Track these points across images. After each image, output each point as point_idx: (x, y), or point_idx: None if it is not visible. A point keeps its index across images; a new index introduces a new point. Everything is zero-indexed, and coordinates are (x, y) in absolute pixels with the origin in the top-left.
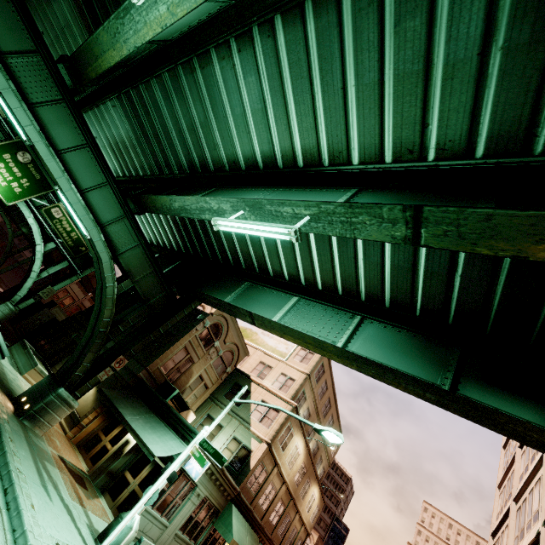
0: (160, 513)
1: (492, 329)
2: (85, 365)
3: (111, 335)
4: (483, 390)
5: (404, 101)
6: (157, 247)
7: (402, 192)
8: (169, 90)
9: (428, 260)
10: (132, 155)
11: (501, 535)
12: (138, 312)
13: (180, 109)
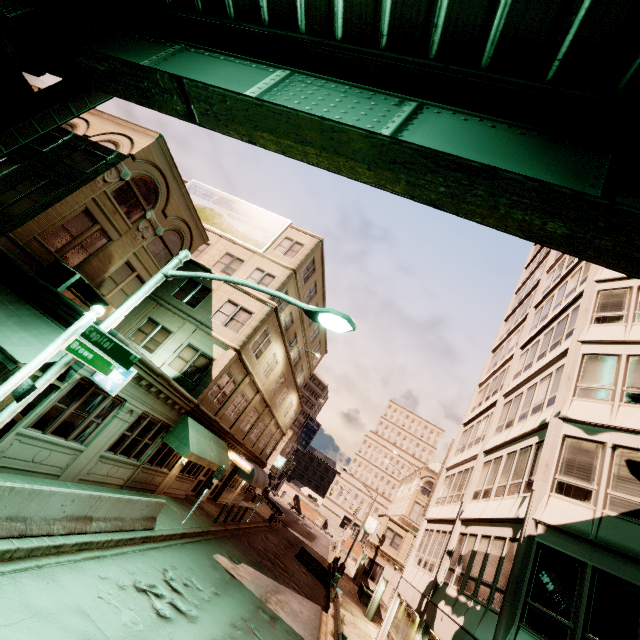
0: (63, 437)
1: None
2: None
3: None
4: None
5: None
6: None
7: None
8: None
9: None
10: None
11: (477, 424)
12: None
13: None
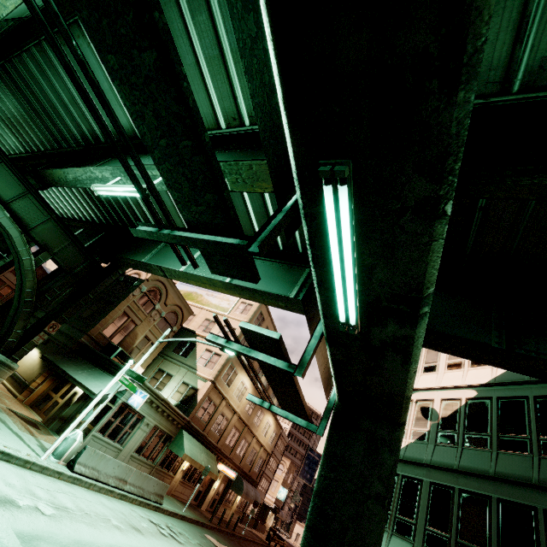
0: (112, 439)
1: None
2: (17, 332)
3: (39, 304)
4: None
5: (217, 79)
6: (81, 222)
7: (234, 152)
8: (41, 65)
9: (273, 204)
10: (27, 130)
11: None
12: (63, 282)
13: (57, 83)
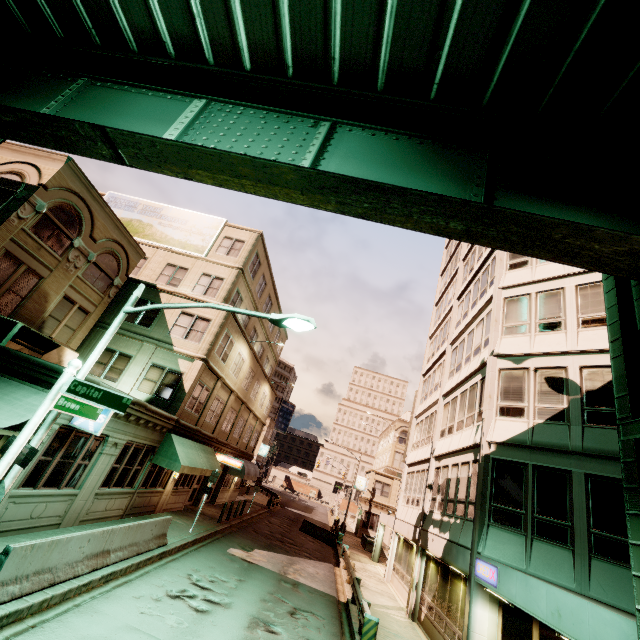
0: (55, 487)
1: (550, 102)
2: None
3: None
4: (526, 204)
5: None
6: None
7: None
8: None
9: None
10: None
11: (434, 373)
12: None
13: None
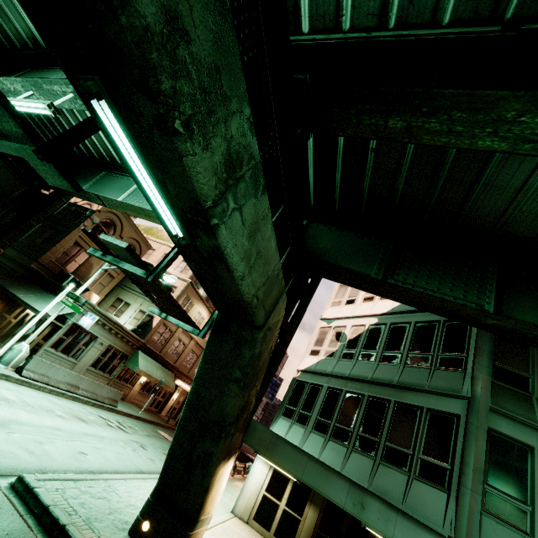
0: (66, 354)
1: None
2: None
3: None
4: None
5: None
6: None
7: None
8: None
9: None
10: None
11: None
12: None
13: None
